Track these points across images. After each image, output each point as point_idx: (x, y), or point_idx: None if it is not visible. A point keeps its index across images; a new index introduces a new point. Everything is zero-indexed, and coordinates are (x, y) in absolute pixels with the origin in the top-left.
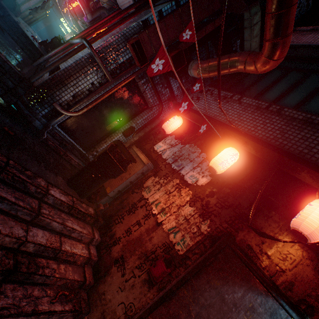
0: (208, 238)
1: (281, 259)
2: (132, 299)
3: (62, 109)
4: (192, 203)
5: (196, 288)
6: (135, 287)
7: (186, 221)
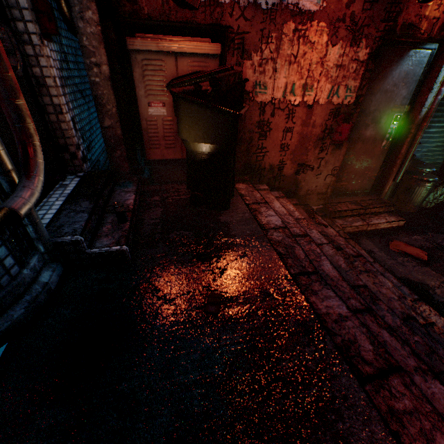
0: (369, 60)
1: (436, 9)
2: (332, 167)
3: (28, 191)
4: (333, 40)
5: (364, 109)
6: (329, 162)
7: (339, 68)
